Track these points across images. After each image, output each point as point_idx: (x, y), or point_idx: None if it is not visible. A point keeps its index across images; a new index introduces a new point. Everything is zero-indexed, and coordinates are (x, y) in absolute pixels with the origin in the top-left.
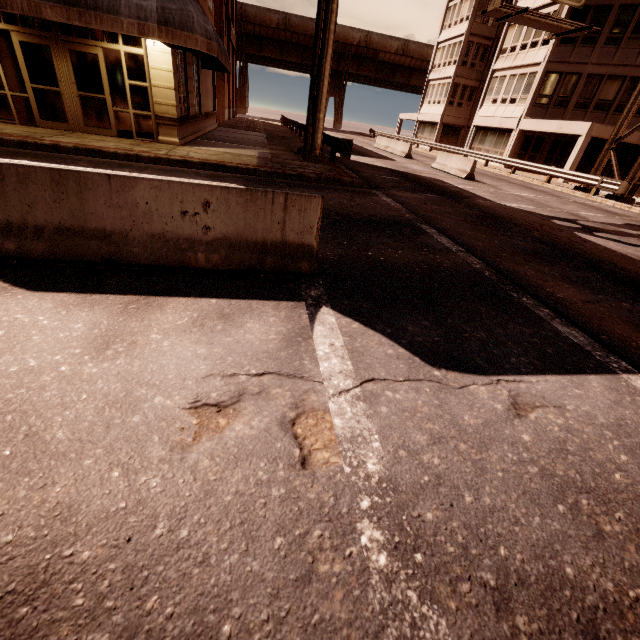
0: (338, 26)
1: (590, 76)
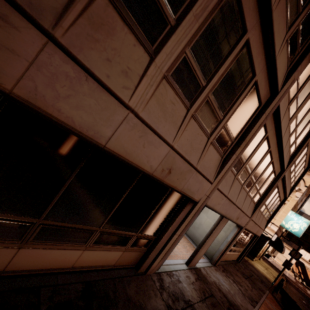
0: None
1: None
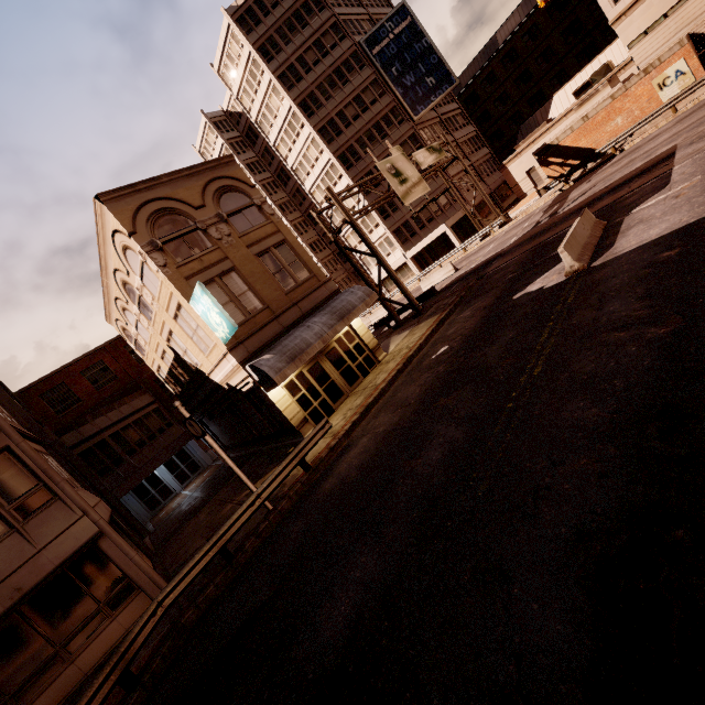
0: None
1: (411, 217)
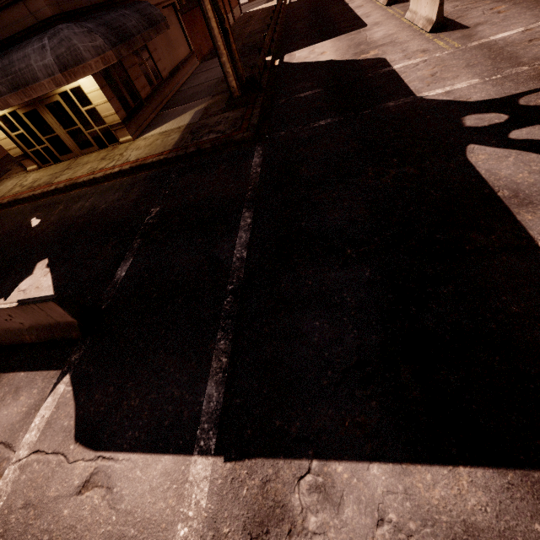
0: None
1: None
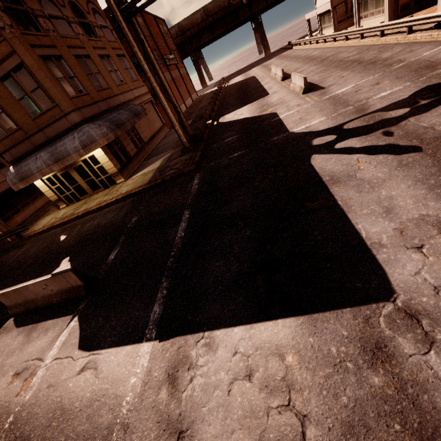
0: None
1: None
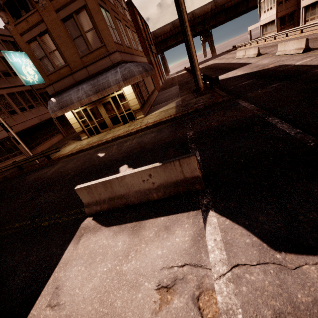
0: (198, 9)
1: None
